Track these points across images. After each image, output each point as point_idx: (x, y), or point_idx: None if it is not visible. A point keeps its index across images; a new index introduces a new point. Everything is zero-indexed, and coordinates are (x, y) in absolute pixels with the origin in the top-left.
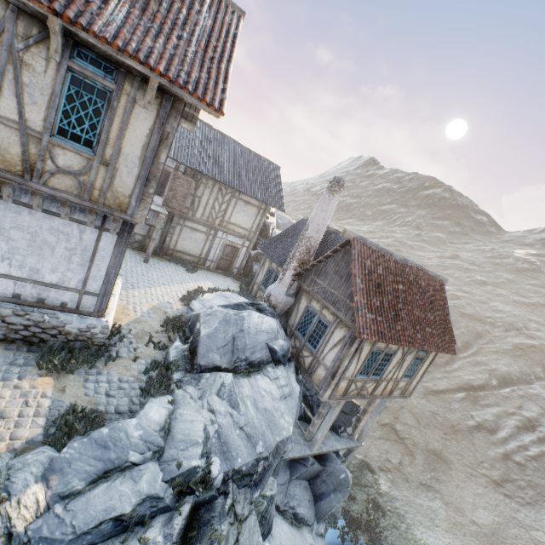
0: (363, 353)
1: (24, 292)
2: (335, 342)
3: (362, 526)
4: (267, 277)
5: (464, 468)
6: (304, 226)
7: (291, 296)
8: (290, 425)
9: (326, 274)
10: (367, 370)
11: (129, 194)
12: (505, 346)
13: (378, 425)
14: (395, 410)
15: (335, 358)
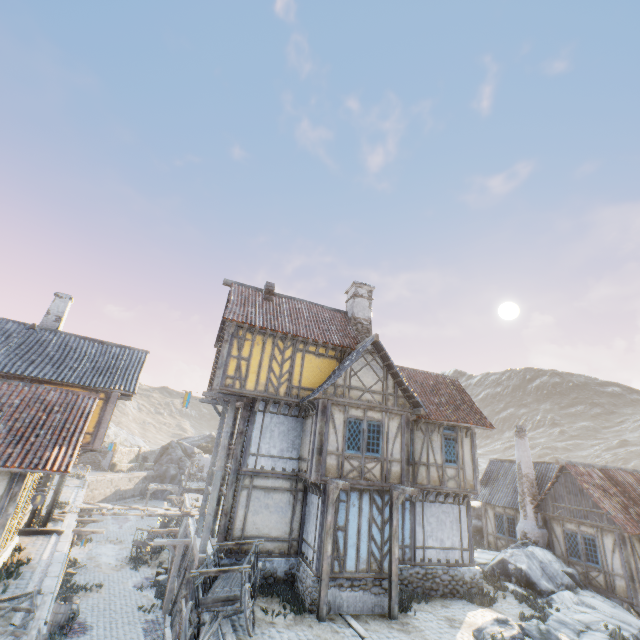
0: (638, 551)
1: (440, 557)
2: (611, 549)
3: None
4: (498, 522)
5: None
6: (497, 466)
7: (543, 527)
8: (638, 621)
9: (561, 497)
10: None
11: (472, 479)
12: None
13: None
14: None
15: (621, 562)
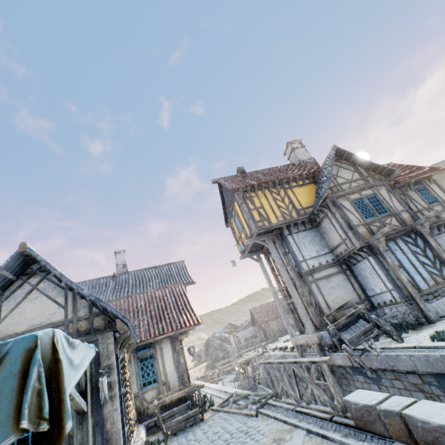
0: None
1: None
2: None
3: None
4: None
5: None
6: None
7: None
8: None
9: None
10: None
11: None
12: None
13: None
14: None
15: None
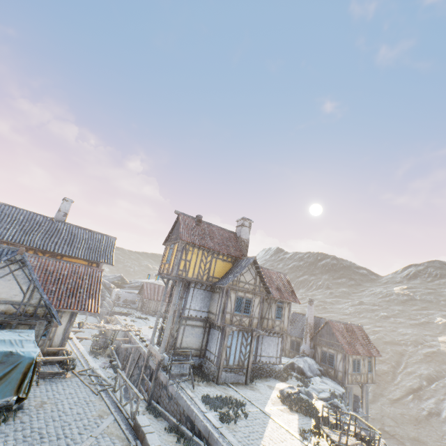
0: (350, 361)
1: (267, 360)
2: (339, 360)
3: None
4: (292, 344)
5: (435, 443)
6: (296, 316)
7: (312, 348)
8: (343, 389)
9: (323, 335)
10: (354, 369)
11: (286, 326)
12: (419, 356)
13: None
14: (379, 419)
15: (342, 365)
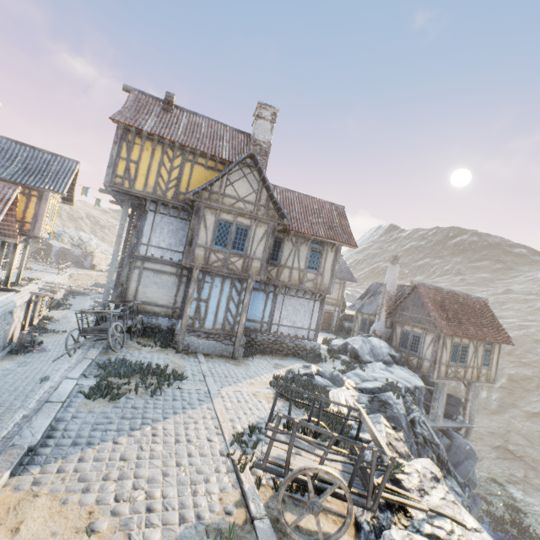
0: (447, 346)
1: (290, 332)
2: (428, 343)
3: (507, 522)
4: (363, 325)
5: None
6: (375, 287)
7: (388, 328)
8: (422, 383)
9: (408, 308)
10: (454, 358)
11: (328, 283)
12: None
13: (490, 448)
14: (502, 434)
15: (432, 351)
